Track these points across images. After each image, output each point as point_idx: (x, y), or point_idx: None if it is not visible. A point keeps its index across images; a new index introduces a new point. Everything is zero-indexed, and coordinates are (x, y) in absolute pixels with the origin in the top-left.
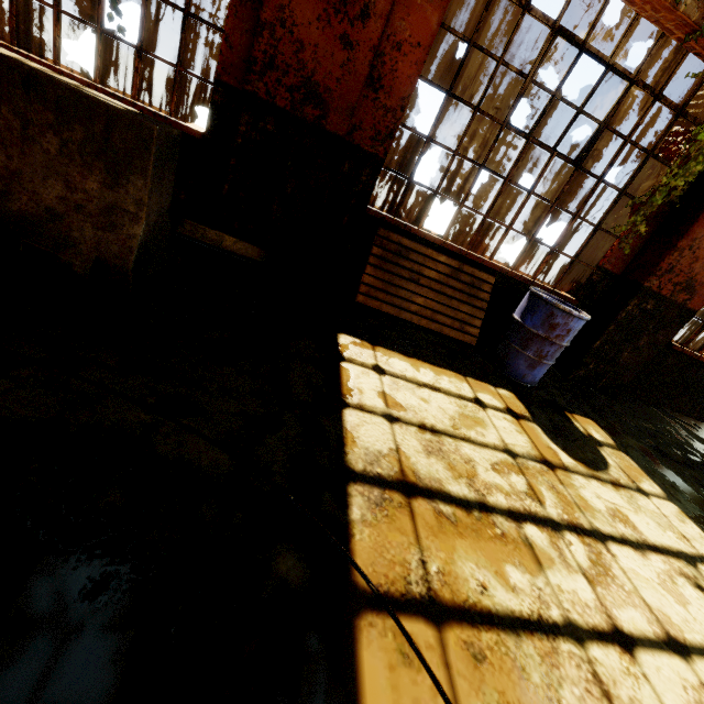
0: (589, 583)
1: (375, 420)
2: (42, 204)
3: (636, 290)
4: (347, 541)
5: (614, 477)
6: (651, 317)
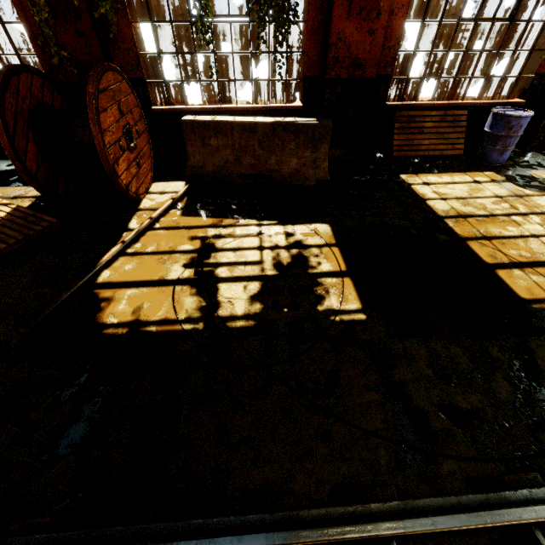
0: (540, 226)
1: (438, 201)
2: (292, 168)
3: None
4: (453, 231)
5: None
6: None
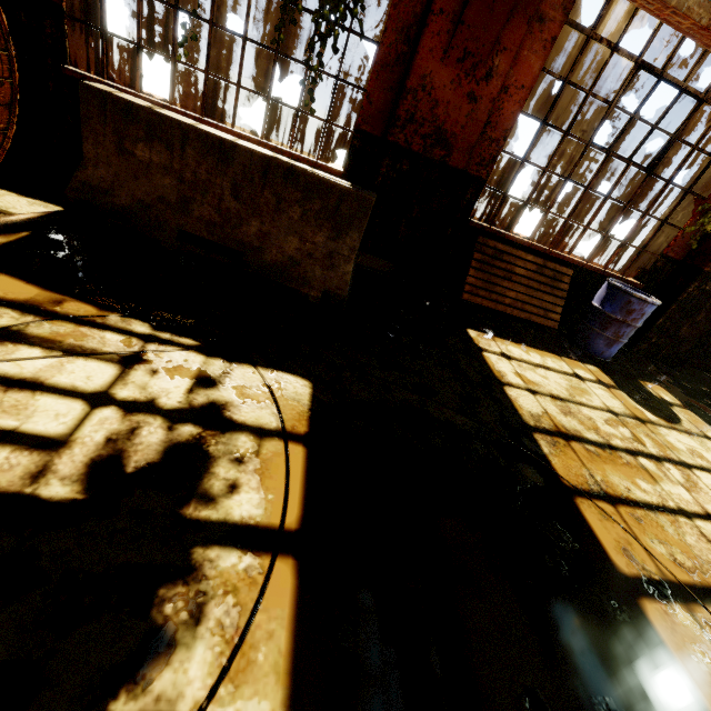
0: (686, 491)
1: (524, 393)
2: (285, 254)
3: (697, 275)
4: (549, 464)
5: (686, 428)
6: (709, 296)
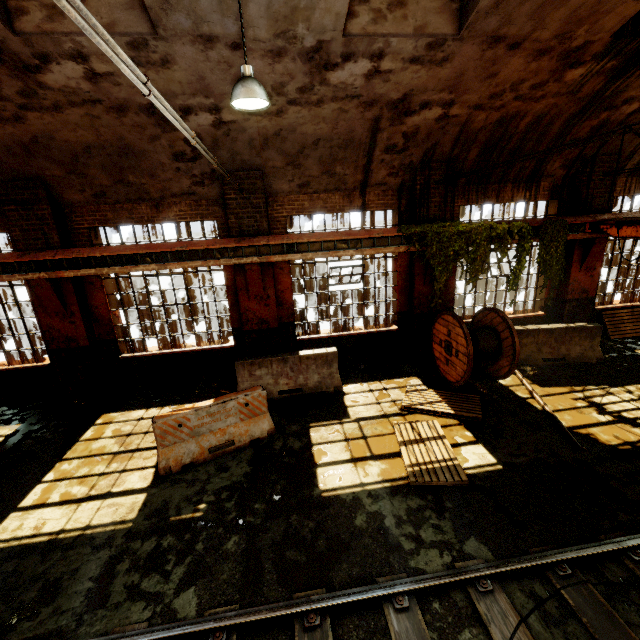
0: None
1: None
2: (577, 352)
3: None
4: None
5: None
6: None
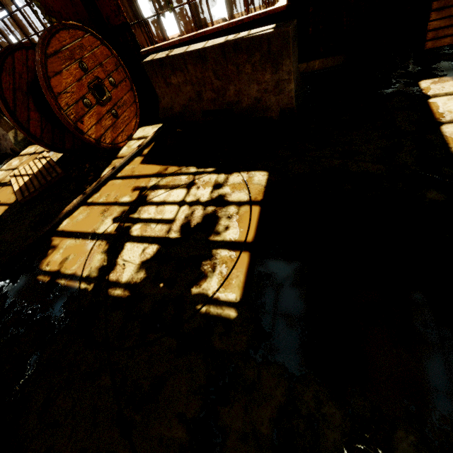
0: None
1: None
2: (252, 98)
3: None
4: None
5: None
6: None
